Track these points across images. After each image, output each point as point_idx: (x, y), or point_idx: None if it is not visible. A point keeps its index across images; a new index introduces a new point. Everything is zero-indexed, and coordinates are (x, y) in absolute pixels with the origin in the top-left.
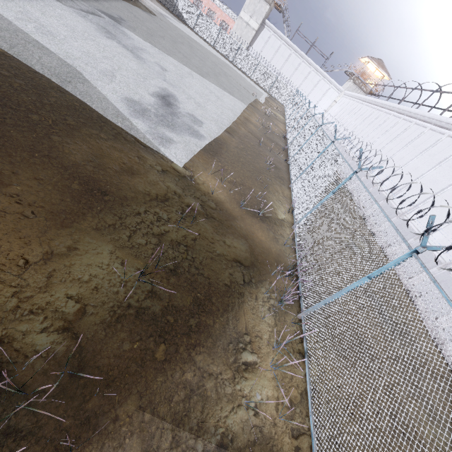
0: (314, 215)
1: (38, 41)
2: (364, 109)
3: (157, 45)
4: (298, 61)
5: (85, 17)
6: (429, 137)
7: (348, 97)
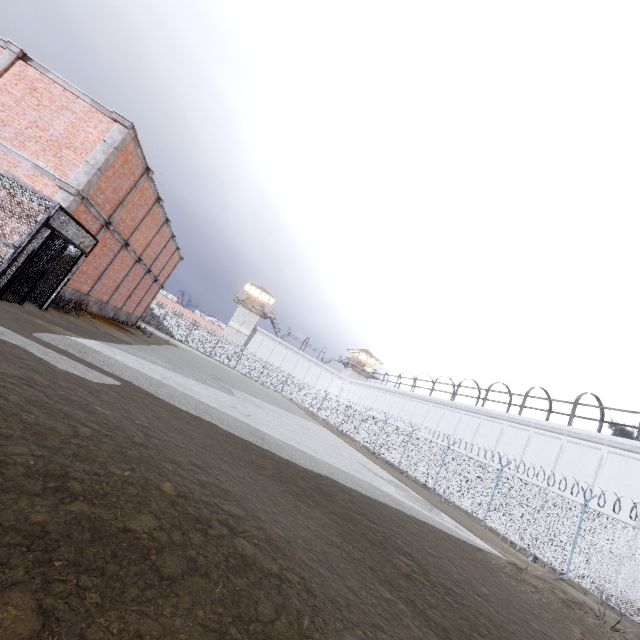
0: (583, 556)
1: (335, 466)
2: (391, 398)
3: (253, 395)
4: (296, 358)
5: (245, 401)
6: (490, 426)
7: (358, 385)
